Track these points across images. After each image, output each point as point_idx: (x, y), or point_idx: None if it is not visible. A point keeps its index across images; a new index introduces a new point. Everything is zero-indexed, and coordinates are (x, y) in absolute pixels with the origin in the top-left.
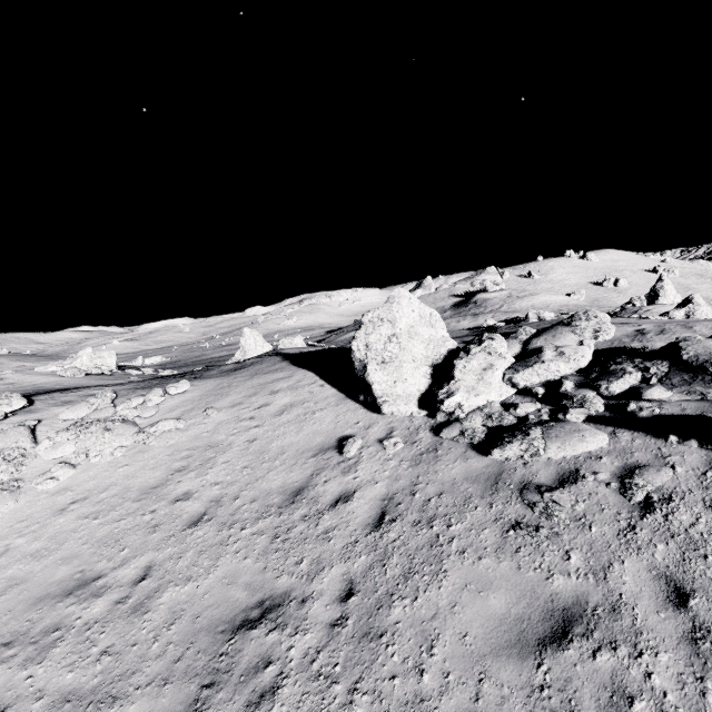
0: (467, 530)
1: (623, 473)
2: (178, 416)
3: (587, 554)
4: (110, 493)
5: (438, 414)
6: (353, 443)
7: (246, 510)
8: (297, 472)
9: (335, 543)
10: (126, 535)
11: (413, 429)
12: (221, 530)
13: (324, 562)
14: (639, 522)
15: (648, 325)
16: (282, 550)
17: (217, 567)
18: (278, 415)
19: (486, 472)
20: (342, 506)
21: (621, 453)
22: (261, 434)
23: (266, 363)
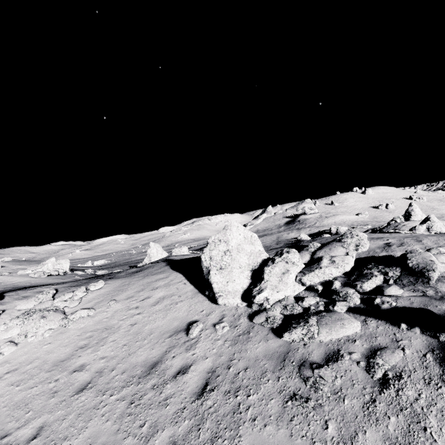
0: (260, 399)
1: (369, 353)
2: (92, 306)
3: (340, 424)
4: (33, 365)
5: (253, 305)
6: (195, 327)
7: (117, 379)
8: (157, 349)
9: (170, 409)
10: (33, 400)
11: (236, 316)
12: (97, 396)
13: (159, 425)
14: (378, 396)
15: (393, 239)
16: (133, 414)
17: (86, 428)
18: (154, 305)
19: (279, 351)
20: (180, 377)
21: (369, 337)
22: (140, 319)
23: (156, 267)
